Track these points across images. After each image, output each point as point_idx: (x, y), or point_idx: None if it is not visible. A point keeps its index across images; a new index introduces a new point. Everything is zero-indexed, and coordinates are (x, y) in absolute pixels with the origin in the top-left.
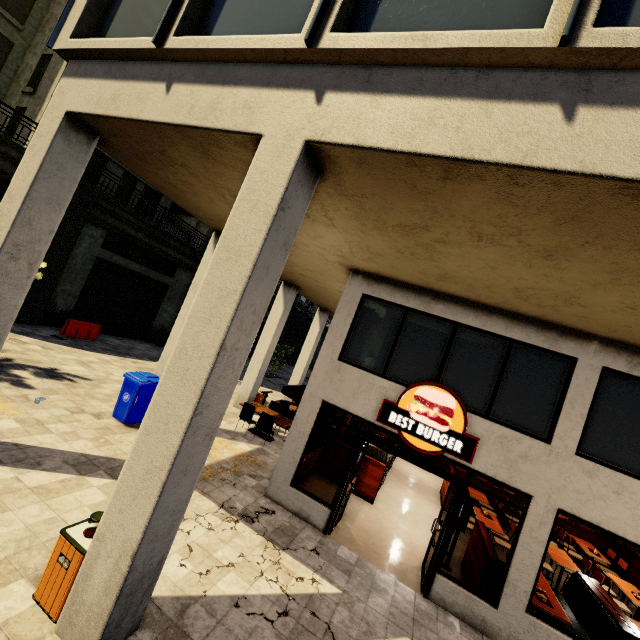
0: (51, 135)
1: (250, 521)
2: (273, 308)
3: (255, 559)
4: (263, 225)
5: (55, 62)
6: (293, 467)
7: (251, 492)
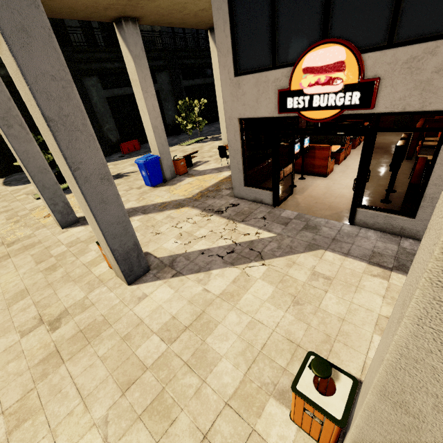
0: None
1: (220, 213)
2: (213, 62)
3: (219, 231)
4: None
5: None
6: (241, 175)
7: (225, 198)
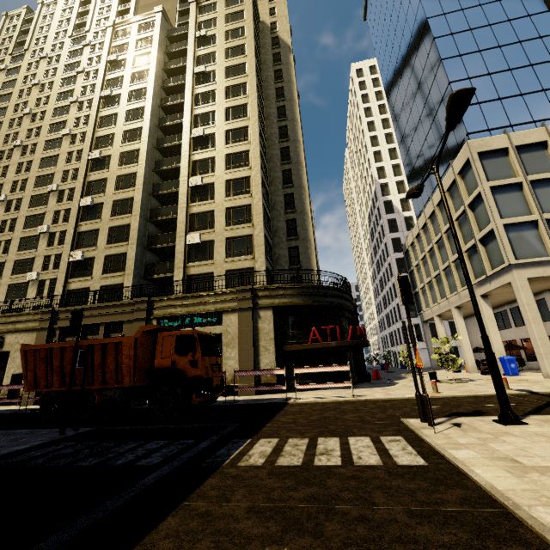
0: (527, 285)
1: None
2: (457, 321)
3: None
4: None
5: (304, 249)
6: None
7: None
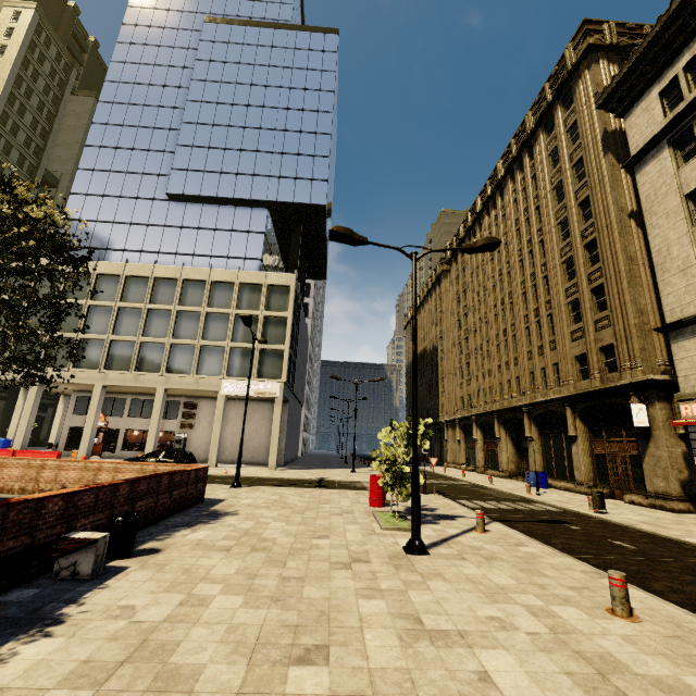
0: None
1: None
2: (59, 407)
3: None
4: (35, 395)
5: None
6: (64, 446)
7: None
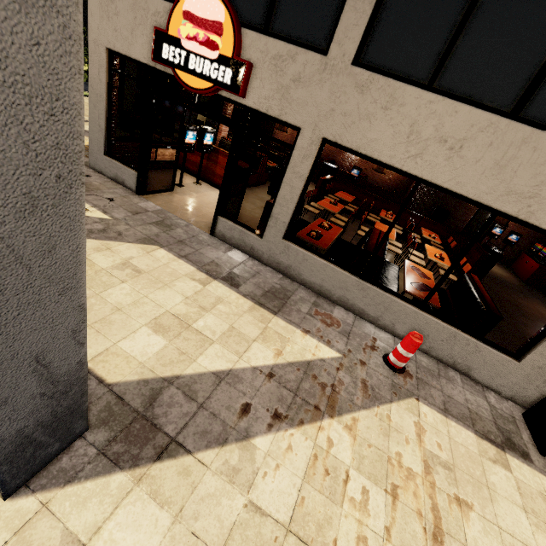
0: None
1: None
2: None
3: None
4: None
5: None
6: (101, 136)
7: None
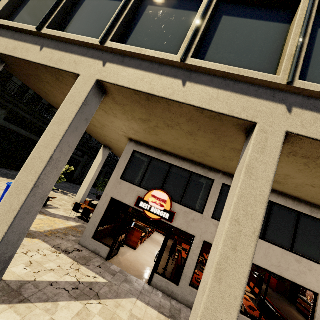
0: None
1: (67, 253)
2: (97, 157)
3: (66, 268)
4: (75, 110)
5: None
6: (94, 229)
7: (71, 242)
